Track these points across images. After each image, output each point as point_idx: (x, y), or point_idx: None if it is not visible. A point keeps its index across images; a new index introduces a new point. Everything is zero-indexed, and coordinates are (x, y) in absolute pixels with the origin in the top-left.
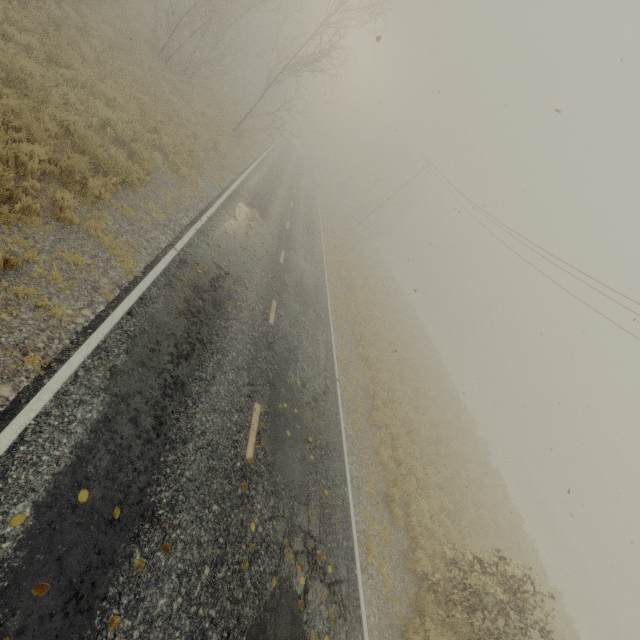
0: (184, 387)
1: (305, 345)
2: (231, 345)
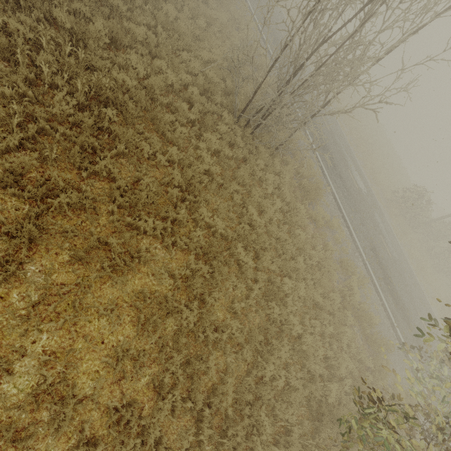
0: (341, 176)
1: (336, 131)
2: (334, 152)
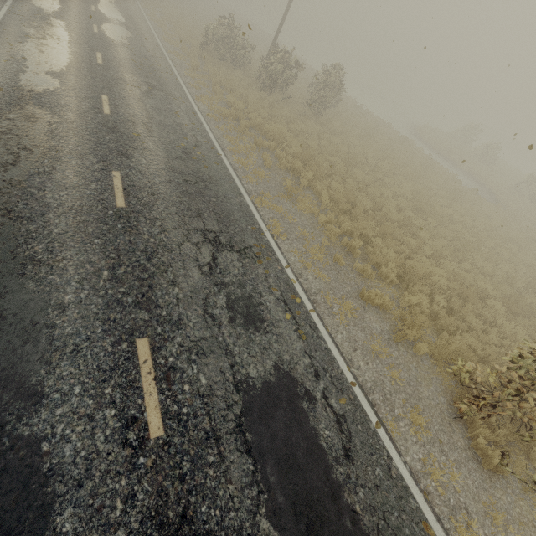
0: None
1: (118, 4)
2: None
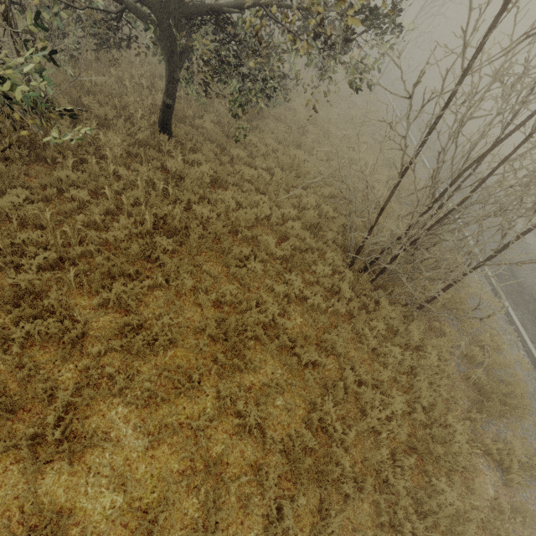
0: None
1: None
2: None
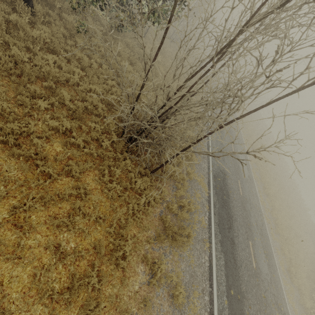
0: (234, 242)
1: (251, 200)
2: (236, 215)
